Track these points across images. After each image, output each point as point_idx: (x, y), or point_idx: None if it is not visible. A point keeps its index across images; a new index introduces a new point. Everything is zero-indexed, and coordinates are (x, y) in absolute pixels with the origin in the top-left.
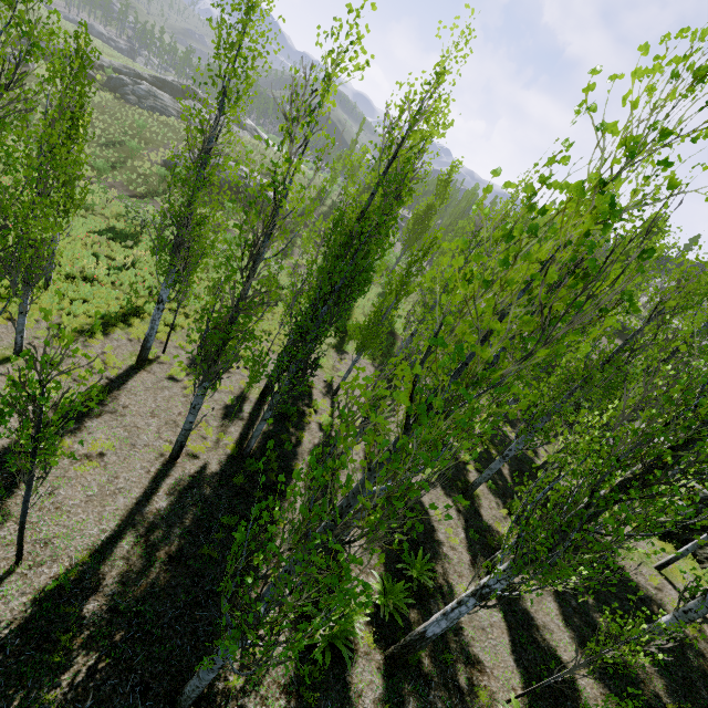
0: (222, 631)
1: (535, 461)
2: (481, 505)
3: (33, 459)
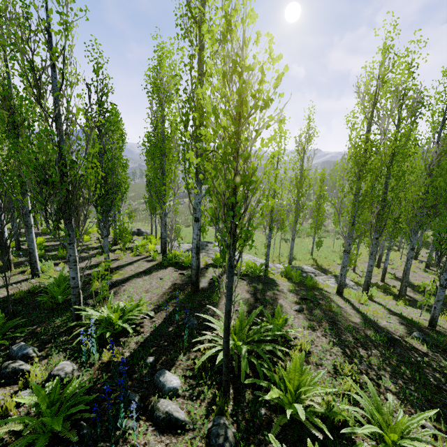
0: None
1: None
2: None
3: None
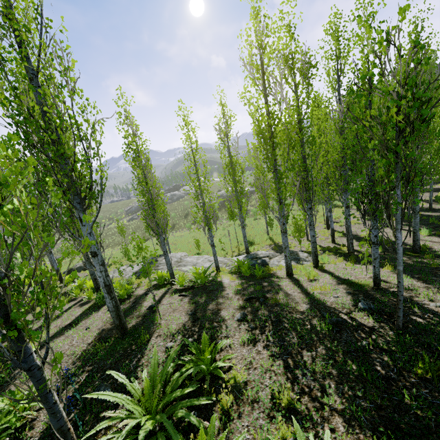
0: None
1: None
2: None
3: None
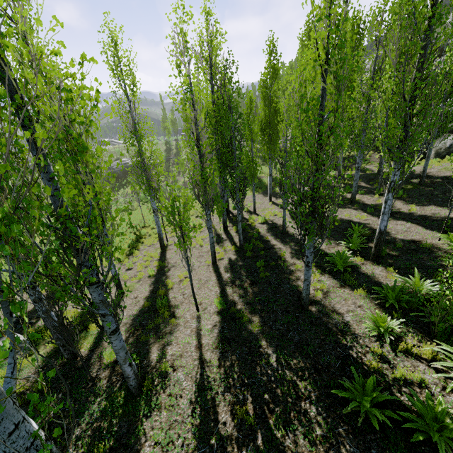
0: (303, 246)
1: (374, 172)
2: (363, 201)
3: (188, 235)
